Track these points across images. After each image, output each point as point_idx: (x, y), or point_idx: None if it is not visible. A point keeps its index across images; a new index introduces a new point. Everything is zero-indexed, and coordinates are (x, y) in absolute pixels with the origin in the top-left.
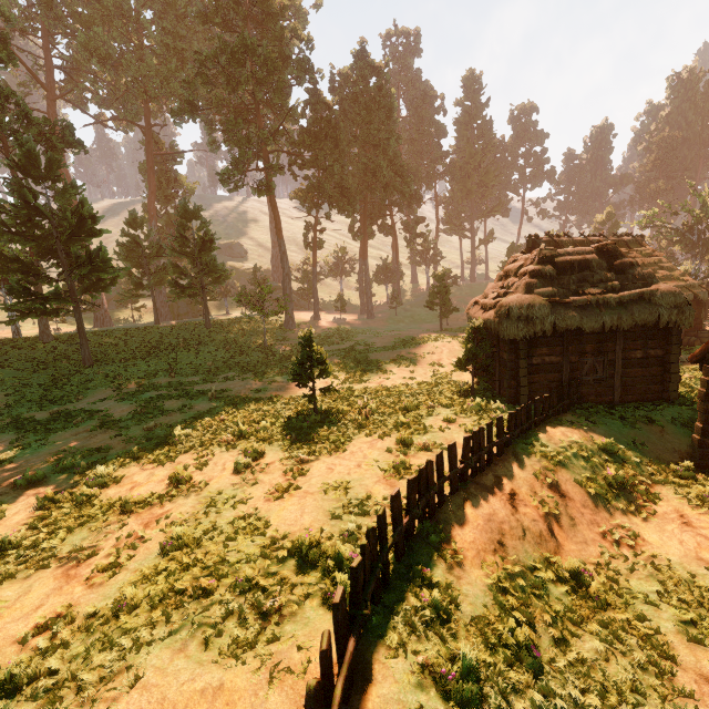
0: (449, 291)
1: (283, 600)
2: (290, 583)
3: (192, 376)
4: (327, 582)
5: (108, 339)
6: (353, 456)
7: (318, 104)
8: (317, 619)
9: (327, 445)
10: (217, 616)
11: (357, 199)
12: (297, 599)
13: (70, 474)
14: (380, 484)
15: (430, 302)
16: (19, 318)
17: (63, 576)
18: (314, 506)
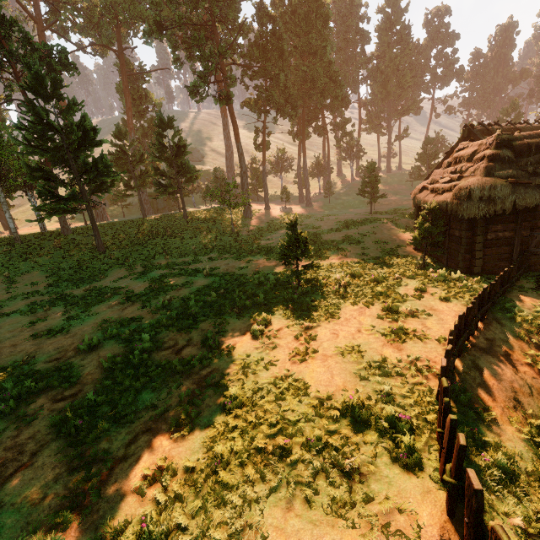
0: (379, 181)
1: (357, 459)
2: (354, 442)
3: (182, 257)
4: (391, 442)
5: (111, 231)
6: (350, 323)
7: (264, 17)
8: (397, 479)
9: (322, 313)
10: (308, 476)
11: (298, 105)
12: (367, 458)
13: (118, 340)
14: (387, 348)
15: (362, 191)
16: (47, 216)
17: (148, 430)
18: (339, 369)
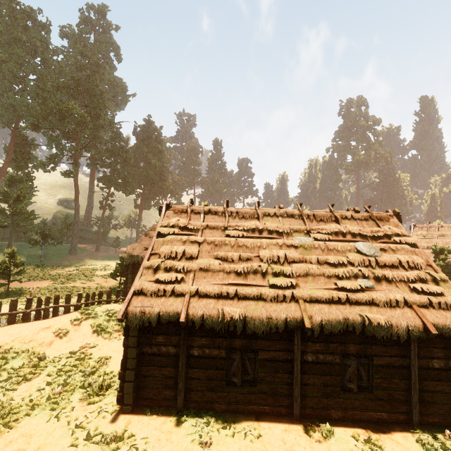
0: None
1: None
2: None
3: None
4: None
5: None
6: None
7: (118, 139)
8: None
9: None
10: None
11: (135, 188)
12: None
13: None
14: None
15: None
16: None
17: None
18: None
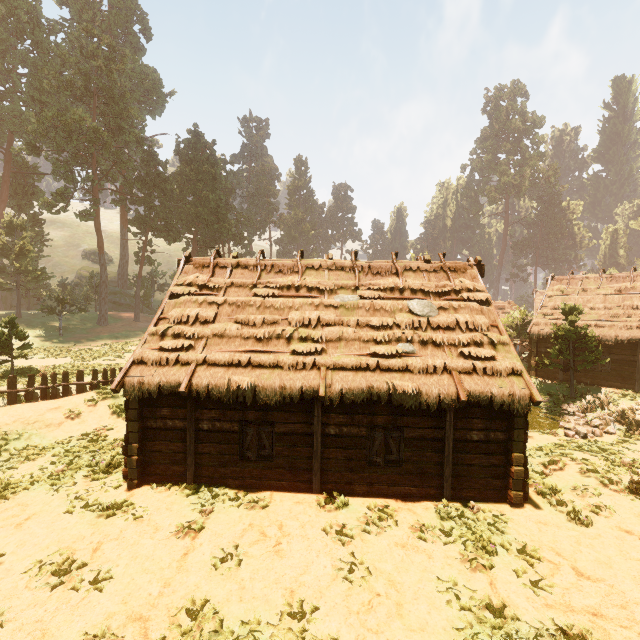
0: None
1: None
2: None
3: None
4: None
5: None
6: None
7: (152, 162)
8: None
9: None
10: None
11: (181, 233)
12: None
13: None
14: None
15: None
16: None
17: None
18: None
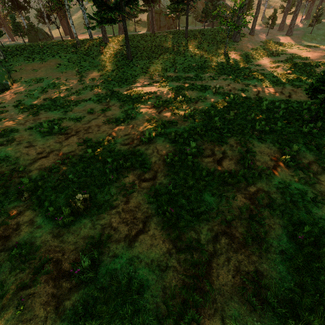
0: None
1: None
2: None
3: (186, 73)
4: None
5: (133, 43)
6: None
7: None
8: None
9: None
10: None
11: None
12: None
13: (165, 139)
14: None
15: None
16: (97, 25)
17: (224, 233)
18: None
